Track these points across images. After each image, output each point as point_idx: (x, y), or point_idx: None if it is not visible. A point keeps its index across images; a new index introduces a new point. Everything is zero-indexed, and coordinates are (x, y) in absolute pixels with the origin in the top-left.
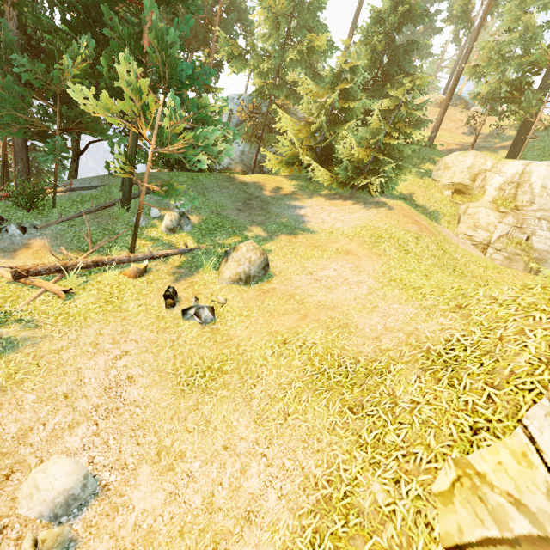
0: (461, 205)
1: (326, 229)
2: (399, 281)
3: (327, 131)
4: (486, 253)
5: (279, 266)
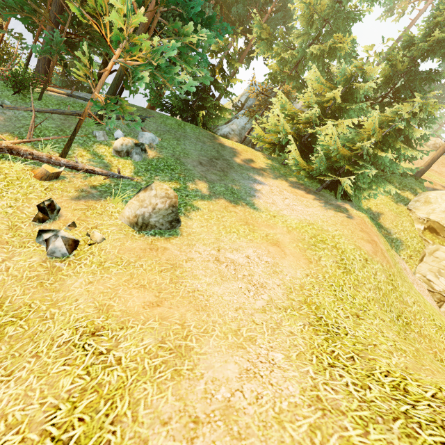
0: (429, 244)
1: (270, 211)
2: (314, 308)
3: (317, 123)
4: (442, 306)
5: (194, 228)
